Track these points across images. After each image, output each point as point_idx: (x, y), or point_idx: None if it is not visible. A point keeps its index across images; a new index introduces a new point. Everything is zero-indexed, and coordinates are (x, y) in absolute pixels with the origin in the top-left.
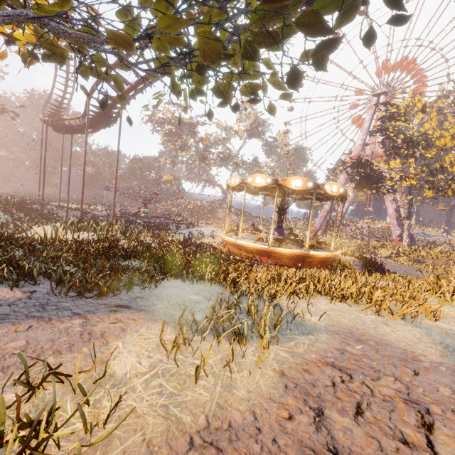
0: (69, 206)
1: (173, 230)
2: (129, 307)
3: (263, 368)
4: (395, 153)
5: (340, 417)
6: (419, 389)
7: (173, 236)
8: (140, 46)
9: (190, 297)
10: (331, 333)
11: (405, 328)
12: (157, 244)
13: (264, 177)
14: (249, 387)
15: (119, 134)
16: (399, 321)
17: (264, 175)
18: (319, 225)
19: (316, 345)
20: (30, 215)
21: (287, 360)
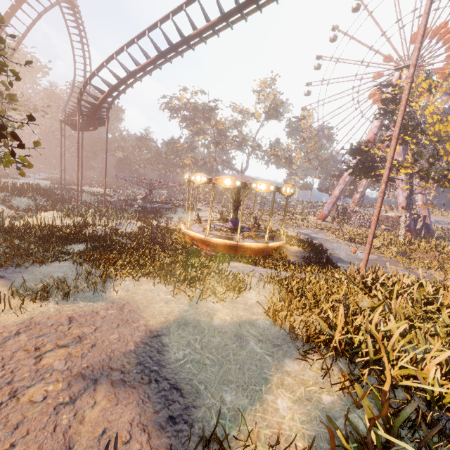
0: (94, 190)
1: (165, 215)
2: (3, 277)
3: (26, 314)
4: (390, 140)
5: (25, 337)
6: (99, 334)
7: (161, 221)
8: (106, 61)
9: (54, 274)
10: (109, 303)
11: (178, 305)
12: (138, 228)
13: (202, 176)
14: (2, 321)
15: (107, 133)
16: (184, 301)
17: (202, 174)
18: (327, 211)
19: (83, 308)
20: (50, 200)
21: (47, 313)
